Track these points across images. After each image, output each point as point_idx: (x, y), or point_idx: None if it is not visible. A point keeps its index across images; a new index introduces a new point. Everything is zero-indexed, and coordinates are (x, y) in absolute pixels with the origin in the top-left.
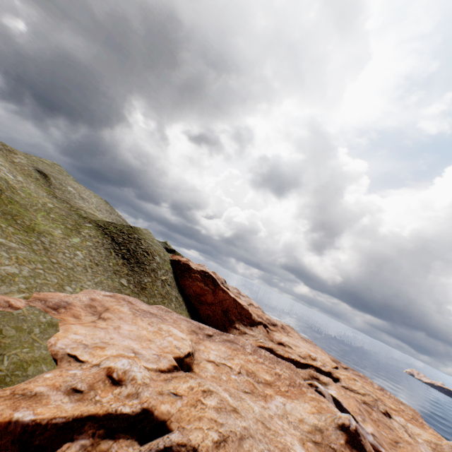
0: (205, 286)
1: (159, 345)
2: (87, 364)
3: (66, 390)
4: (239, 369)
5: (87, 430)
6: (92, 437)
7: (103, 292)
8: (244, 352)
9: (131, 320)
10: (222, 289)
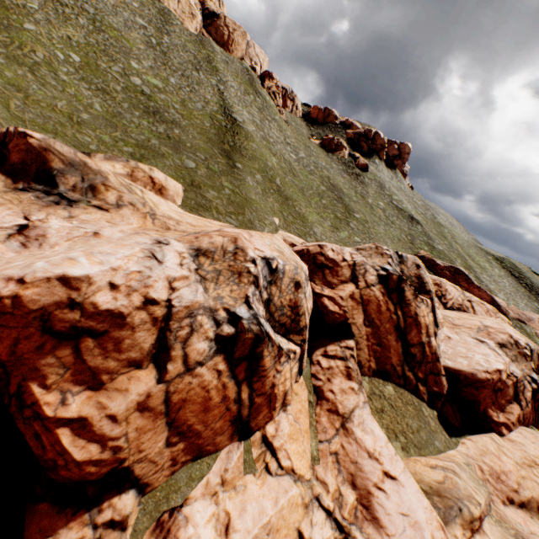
0: None
1: None
2: None
3: None
4: None
5: None
6: None
7: (536, 315)
8: None
9: None
10: None
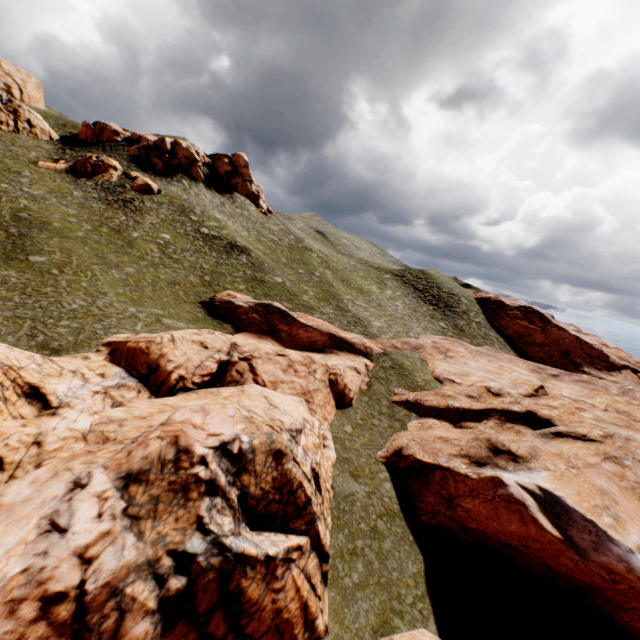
0: (529, 324)
1: (509, 377)
2: (463, 384)
3: (465, 395)
4: (604, 407)
5: (493, 415)
6: (498, 420)
7: (436, 336)
8: (607, 393)
9: (472, 359)
10: (555, 327)
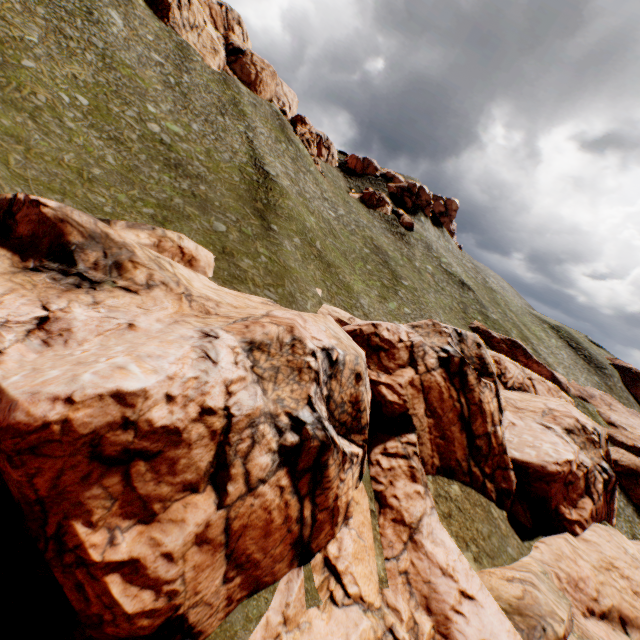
0: None
1: None
2: (634, 433)
3: None
4: None
5: None
6: None
7: (597, 390)
8: None
9: (629, 416)
10: None
